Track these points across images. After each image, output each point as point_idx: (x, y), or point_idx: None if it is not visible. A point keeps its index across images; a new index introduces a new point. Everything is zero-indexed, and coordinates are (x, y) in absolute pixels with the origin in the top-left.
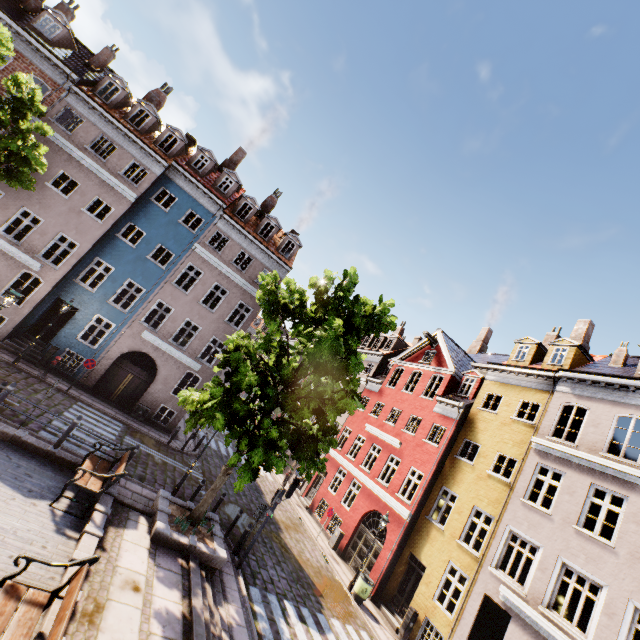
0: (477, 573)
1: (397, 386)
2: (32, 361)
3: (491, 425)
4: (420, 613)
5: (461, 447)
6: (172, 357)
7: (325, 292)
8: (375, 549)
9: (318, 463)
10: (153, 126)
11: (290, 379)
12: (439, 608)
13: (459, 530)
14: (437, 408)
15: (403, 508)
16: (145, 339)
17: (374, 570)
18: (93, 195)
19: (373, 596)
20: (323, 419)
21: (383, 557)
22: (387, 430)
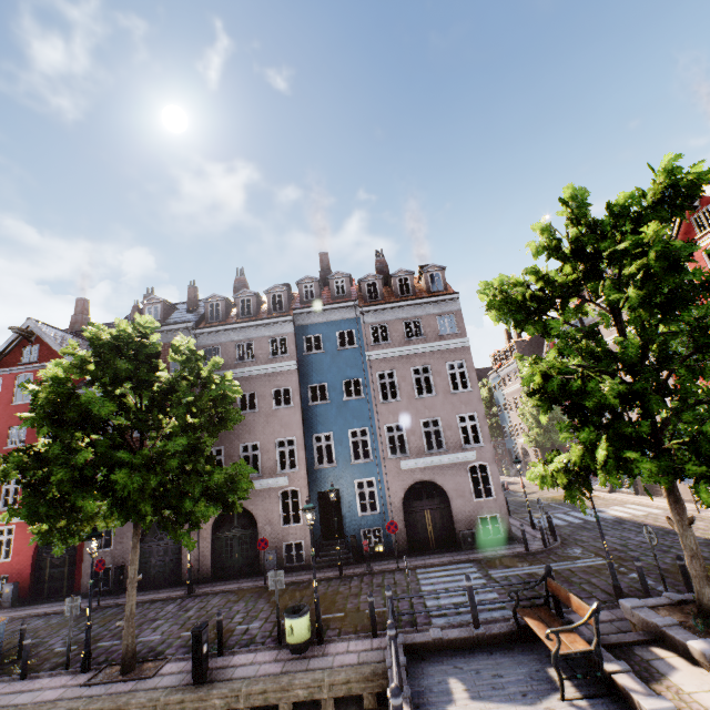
0: None
1: None
2: (348, 563)
3: None
4: None
5: None
6: (443, 466)
7: (558, 244)
8: None
9: None
10: (257, 303)
11: (640, 355)
12: None
13: None
14: None
15: None
16: (407, 469)
17: None
18: (269, 391)
19: None
20: None
21: None
22: None
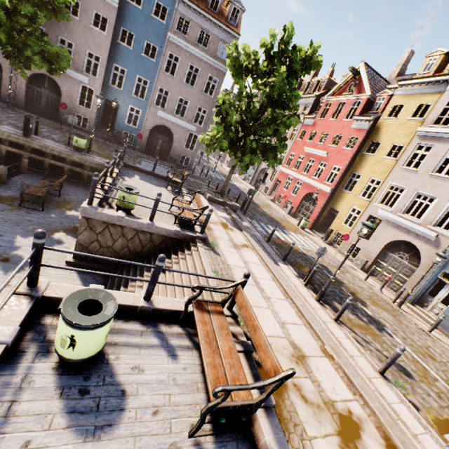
0: (367, 208)
1: (326, 117)
2: (111, 141)
3: (391, 128)
4: (334, 230)
5: (368, 147)
6: (178, 125)
7: (271, 49)
8: (311, 210)
9: (277, 160)
10: None
11: (256, 116)
12: (344, 226)
13: (360, 191)
14: (354, 125)
15: (327, 187)
16: (160, 116)
17: (310, 218)
18: (91, 11)
19: (310, 228)
20: (278, 133)
21: (315, 212)
22: (318, 148)
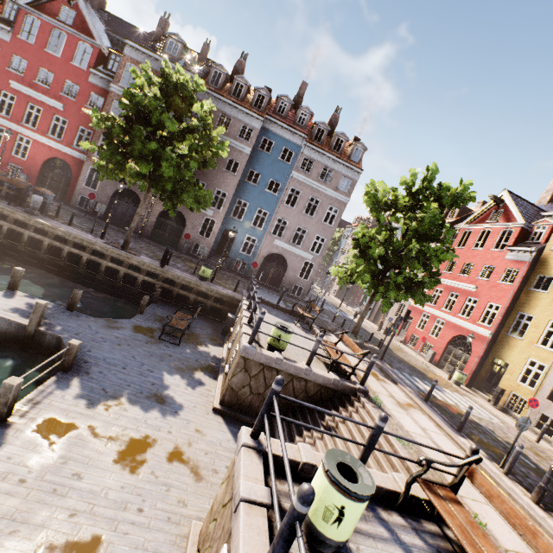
0: None
1: (466, 246)
2: (223, 269)
3: None
4: (506, 390)
5: (534, 282)
6: (294, 253)
7: (412, 186)
8: (463, 359)
9: (426, 296)
10: (246, 92)
11: (399, 248)
12: (522, 385)
13: (536, 338)
14: (508, 256)
15: (484, 330)
16: (276, 245)
17: (465, 370)
18: (226, 158)
19: (466, 384)
20: (429, 268)
21: (471, 362)
22: (462, 280)
